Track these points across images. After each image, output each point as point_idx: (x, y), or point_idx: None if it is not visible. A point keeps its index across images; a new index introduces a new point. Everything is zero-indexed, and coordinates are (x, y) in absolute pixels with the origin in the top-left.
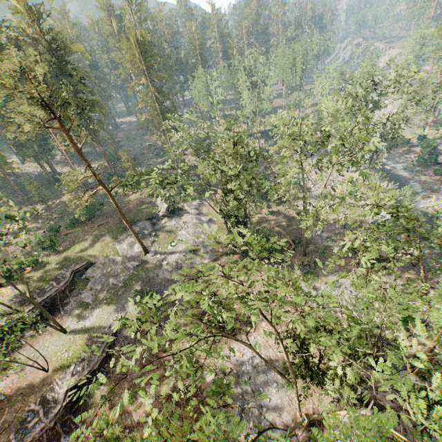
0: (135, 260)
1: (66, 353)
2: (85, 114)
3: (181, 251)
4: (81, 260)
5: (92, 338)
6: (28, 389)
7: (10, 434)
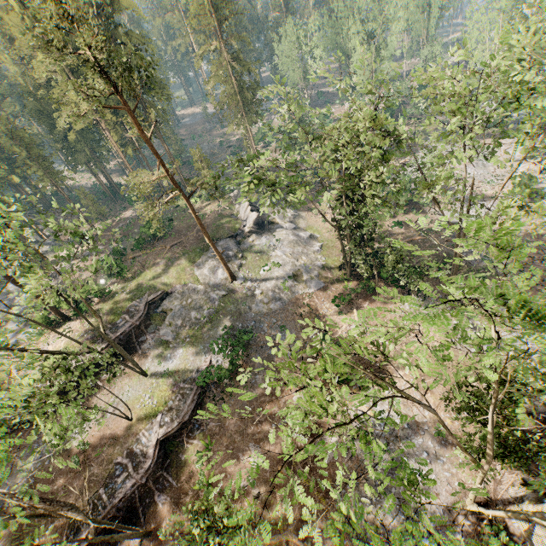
0: (219, 289)
1: (150, 400)
2: (153, 87)
3: (278, 277)
4: (155, 288)
5: (178, 384)
6: (112, 440)
7: (98, 488)
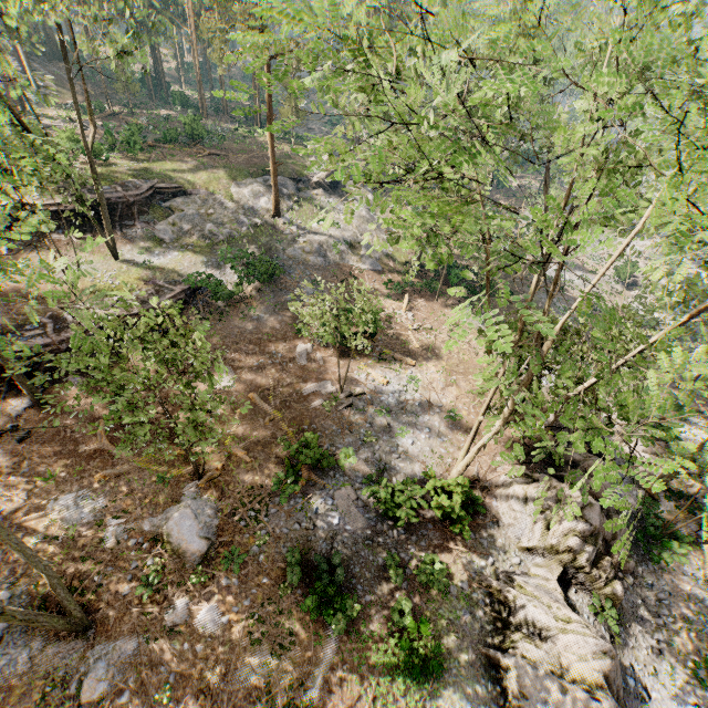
0: (255, 217)
1: (110, 280)
2: None
3: (333, 236)
4: (171, 180)
5: (157, 280)
6: (37, 297)
7: None
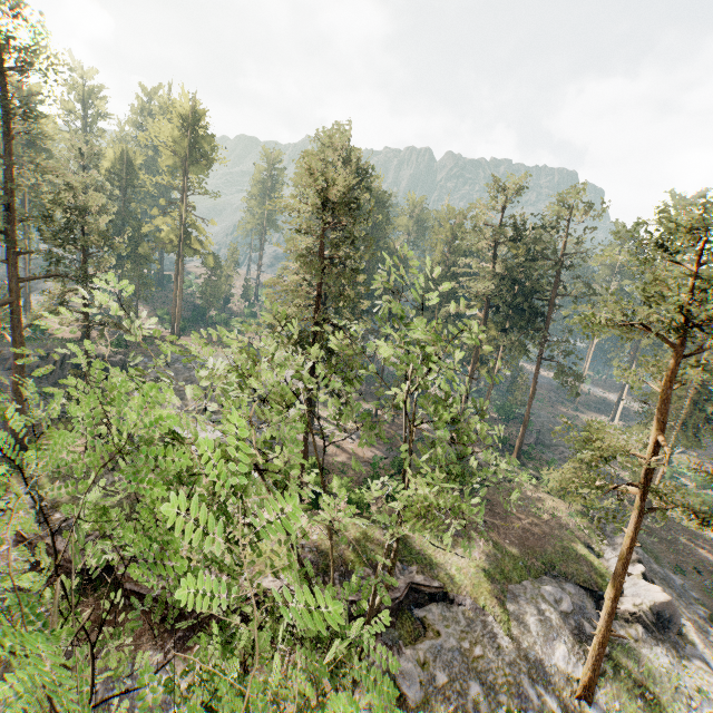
0: (546, 687)
1: None
2: None
3: None
4: (432, 569)
5: None
6: None
7: None
